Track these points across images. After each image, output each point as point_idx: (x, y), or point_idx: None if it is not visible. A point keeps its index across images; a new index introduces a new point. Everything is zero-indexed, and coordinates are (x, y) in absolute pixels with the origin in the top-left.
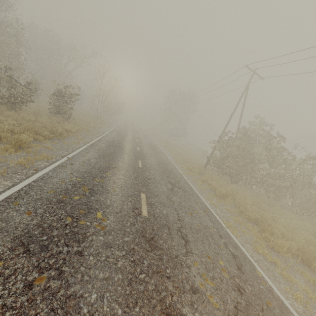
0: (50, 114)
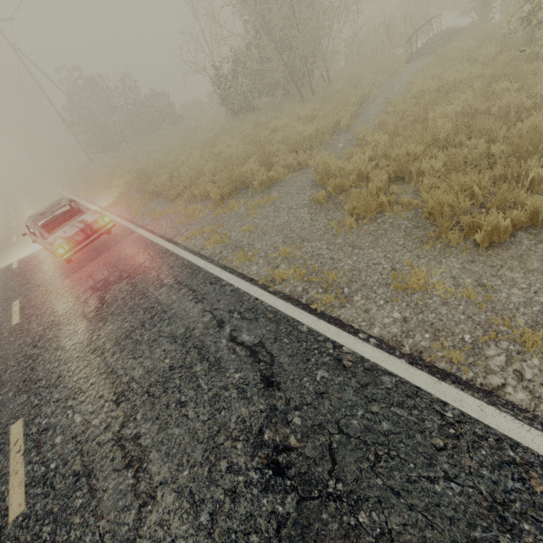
0: None
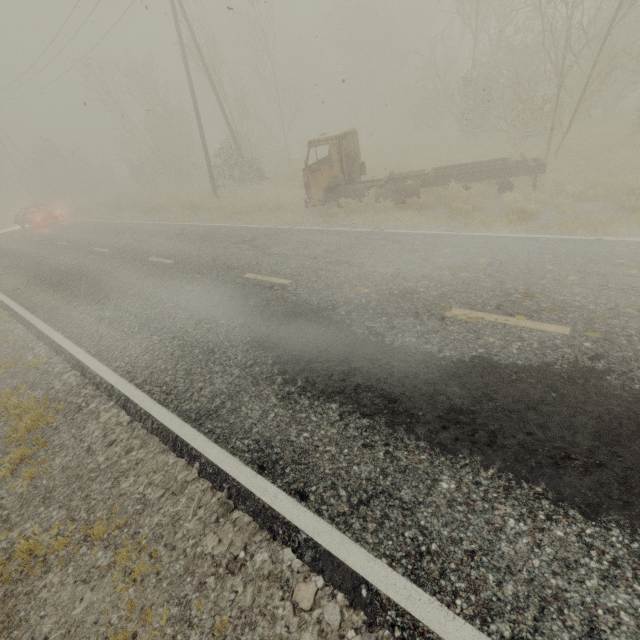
0: None
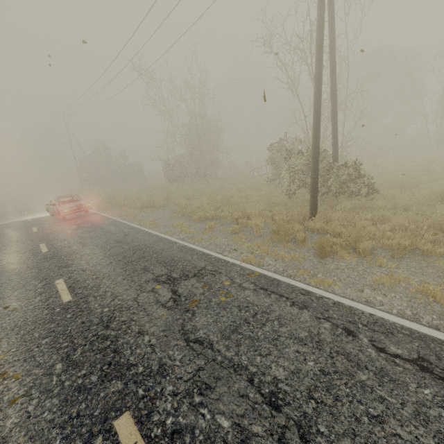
0: None
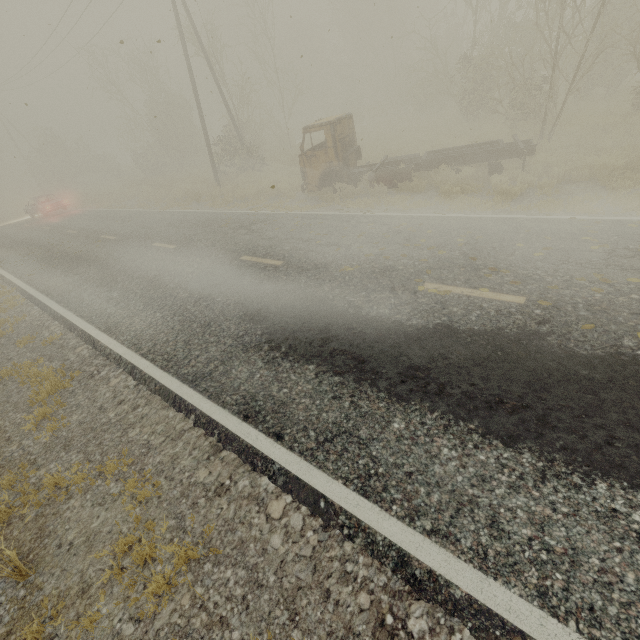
0: None
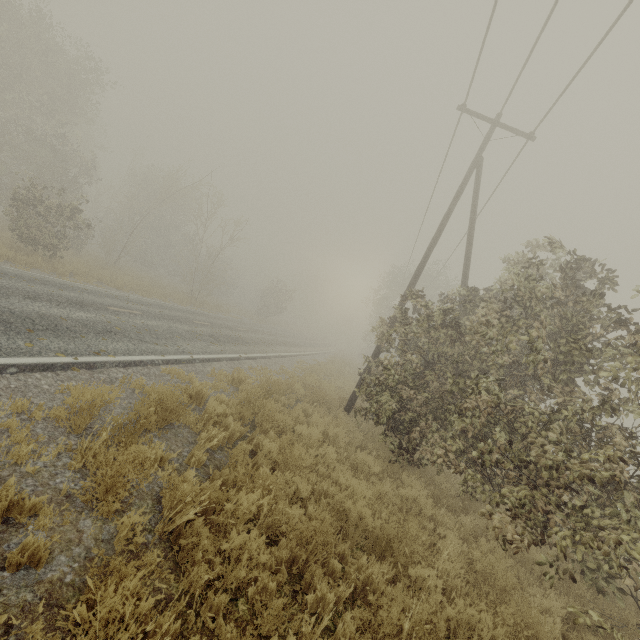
0: (12, 241)
